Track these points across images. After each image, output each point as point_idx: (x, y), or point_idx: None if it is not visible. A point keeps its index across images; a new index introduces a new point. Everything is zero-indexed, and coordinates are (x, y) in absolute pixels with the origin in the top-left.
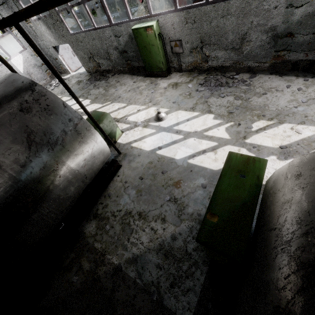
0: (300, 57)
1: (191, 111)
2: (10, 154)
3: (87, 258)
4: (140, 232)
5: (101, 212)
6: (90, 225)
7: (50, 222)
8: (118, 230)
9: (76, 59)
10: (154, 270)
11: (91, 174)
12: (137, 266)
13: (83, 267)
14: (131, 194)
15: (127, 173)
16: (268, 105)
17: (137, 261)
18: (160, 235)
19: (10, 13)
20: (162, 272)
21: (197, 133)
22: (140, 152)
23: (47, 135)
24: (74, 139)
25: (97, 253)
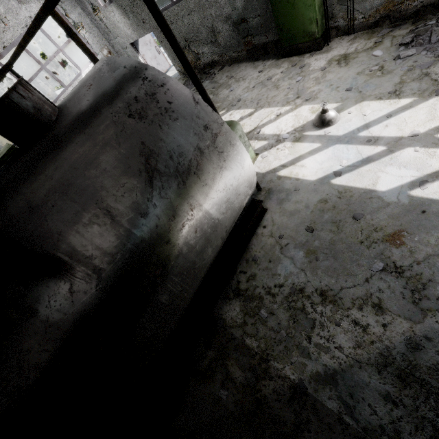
0: None
1: (393, 99)
2: (124, 195)
3: (237, 361)
4: (331, 327)
5: (245, 287)
6: (231, 307)
7: (182, 305)
8: (284, 320)
9: (161, 59)
10: (380, 404)
11: (231, 225)
12: (338, 390)
13: (234, 376)
14: (296, 258)
15: (279, 221)
16: None
17: (337, 381)
18: (378, 336)
19: (74, 4)
20: (401, 412)
21: (419, 138)
22: (297, 185)
23: (173, 158)
24: (213, 162)
25: (253, 356)
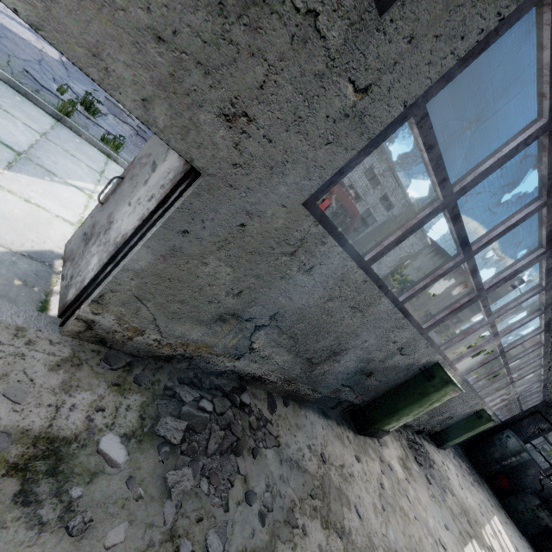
0: (437, 428)
1: (468, 544)
2: None
3: None
4: None
5: None
6: None
7: None
8: None
9: None
10: None
11: None
12: None
13: None
14: None
15: None
16: (463, 499)
17: None
18: None
19: None
20: None
21: None
22: None
23: None
24: None
25: None
